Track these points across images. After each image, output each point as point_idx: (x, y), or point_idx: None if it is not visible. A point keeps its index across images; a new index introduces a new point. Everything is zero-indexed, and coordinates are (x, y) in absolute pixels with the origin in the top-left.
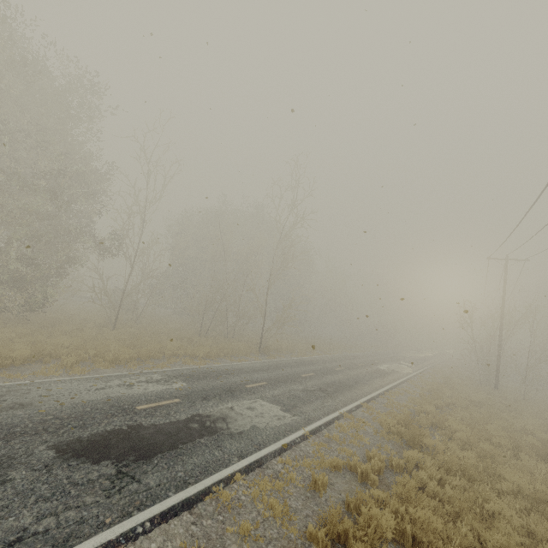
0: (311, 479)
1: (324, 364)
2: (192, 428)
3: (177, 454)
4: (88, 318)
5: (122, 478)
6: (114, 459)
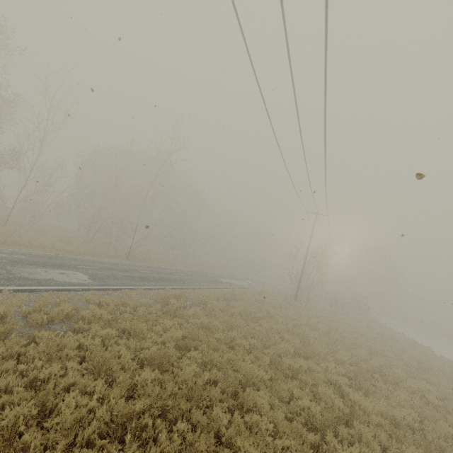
0: None
1: (172, 270)
2: None
3: None
4: None
5: None
6: None
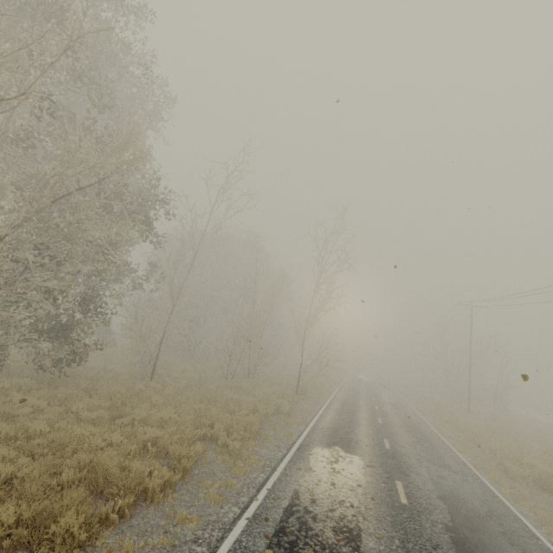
0: None
1: (360, 403)
2: (470, 516)
3: (522, 552)
4: (96, 366)
5: None
6: None
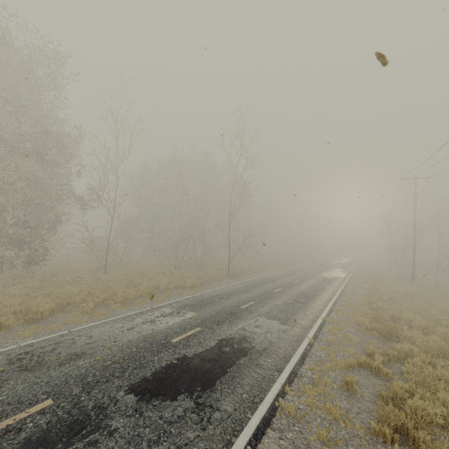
0: (339, 380)
1: (283, 279)
2: (226, 352)
3: (231, 378)
4: (78, 266)
5: (203, 409)
6: (185, 392)
